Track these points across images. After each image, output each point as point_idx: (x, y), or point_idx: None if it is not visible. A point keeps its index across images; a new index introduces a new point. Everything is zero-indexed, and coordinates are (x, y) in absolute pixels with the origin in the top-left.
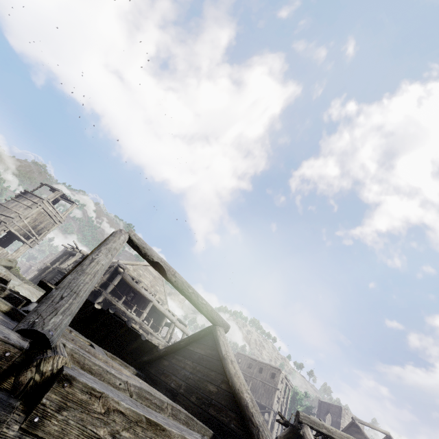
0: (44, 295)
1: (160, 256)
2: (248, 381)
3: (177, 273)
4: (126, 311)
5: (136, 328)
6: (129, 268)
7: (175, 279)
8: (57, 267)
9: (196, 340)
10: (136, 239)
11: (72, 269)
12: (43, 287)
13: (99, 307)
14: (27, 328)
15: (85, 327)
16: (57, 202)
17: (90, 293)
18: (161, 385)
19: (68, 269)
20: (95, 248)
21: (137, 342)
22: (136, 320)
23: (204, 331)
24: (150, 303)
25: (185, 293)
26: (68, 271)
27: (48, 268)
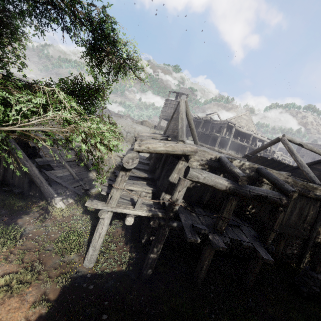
0: (244, 157)
1: (299, 141)
2: (317, 158)
3: (307, 144)
4: (242, 143)
5: (282, 161)
6: (233, 121)
7: (307, 147)
8: (197, 130)
9: (316, 164)
10: (288, 138)
11: (258, 150)
12: (246, 156)
13: (269, 159)
14: (318, 184)
15: (260, 163)
16: (177, 97)
17: (221, 140)
18: (302, 178)
19: (207, 132)
20: (269, 143)
21: (283, 165)
22: (247, 146)
23: (320, 161)
24: (251, 136)
25: (312, 150)
26: (255, 150)
27: (188, 130)
